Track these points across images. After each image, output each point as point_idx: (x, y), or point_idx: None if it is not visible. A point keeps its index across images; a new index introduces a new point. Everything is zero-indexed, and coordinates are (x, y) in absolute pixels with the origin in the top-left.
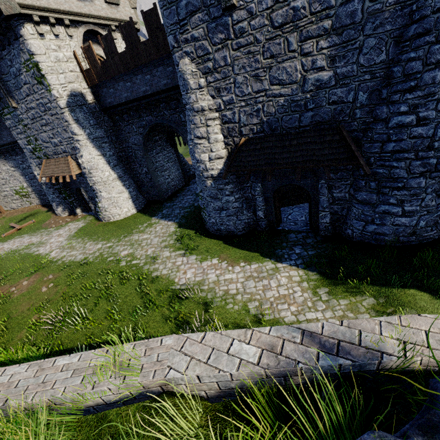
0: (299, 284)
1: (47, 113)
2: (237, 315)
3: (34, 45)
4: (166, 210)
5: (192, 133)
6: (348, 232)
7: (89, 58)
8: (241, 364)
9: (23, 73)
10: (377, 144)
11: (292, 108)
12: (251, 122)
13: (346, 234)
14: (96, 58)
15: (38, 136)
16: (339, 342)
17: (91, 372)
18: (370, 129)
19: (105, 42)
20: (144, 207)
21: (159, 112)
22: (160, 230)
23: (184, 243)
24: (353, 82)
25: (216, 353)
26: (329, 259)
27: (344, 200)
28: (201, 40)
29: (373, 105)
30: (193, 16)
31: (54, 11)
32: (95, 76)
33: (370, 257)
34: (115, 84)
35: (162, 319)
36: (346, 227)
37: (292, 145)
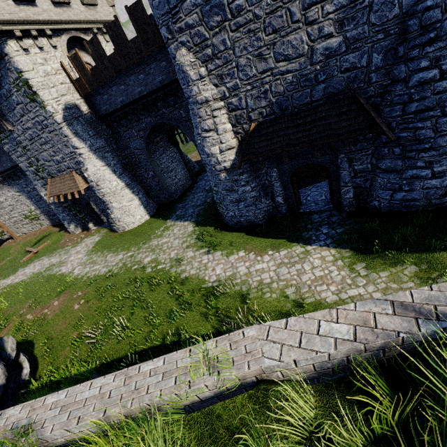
0: (333, 264)
1: (44, 131)
2: (277, 303)
3: (20, 61)
4: (179, 211)
5: (199, 127)
6: (374, 203)
7: (78, 67)
8: (337, 342)
9: (14, 94)
10: (398, 107)
11: (302, 83)
12: (259, 105)
13: (372, 206)
14: (85, 65)
15: (39, 156)
16: (435, 306)
17: (181, 372)
18: (388, 92)
19: (92, 46)
20: (156, 212)
21: (158, 111)
22: (178, 232)
23: (206, 241)
24: (366, 45)
25: (306, 336)
26: (360, 234)
27: (367, 171)
28: (196, 26)
29: (389, 66)
30: (185, 2)
31: (34, 22)
32: (87, 85)
33: (404, 225)
34: (109, 90)
35: (201, 318)
36: (372, 199)
37: (306, 122)
